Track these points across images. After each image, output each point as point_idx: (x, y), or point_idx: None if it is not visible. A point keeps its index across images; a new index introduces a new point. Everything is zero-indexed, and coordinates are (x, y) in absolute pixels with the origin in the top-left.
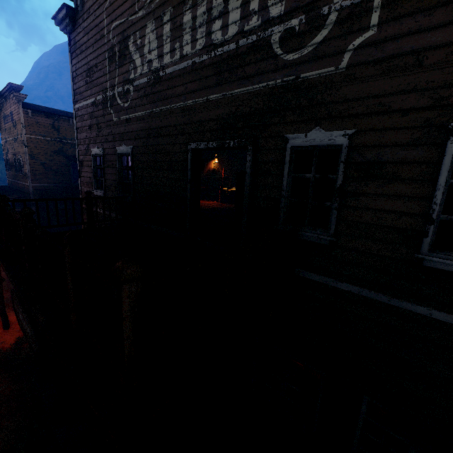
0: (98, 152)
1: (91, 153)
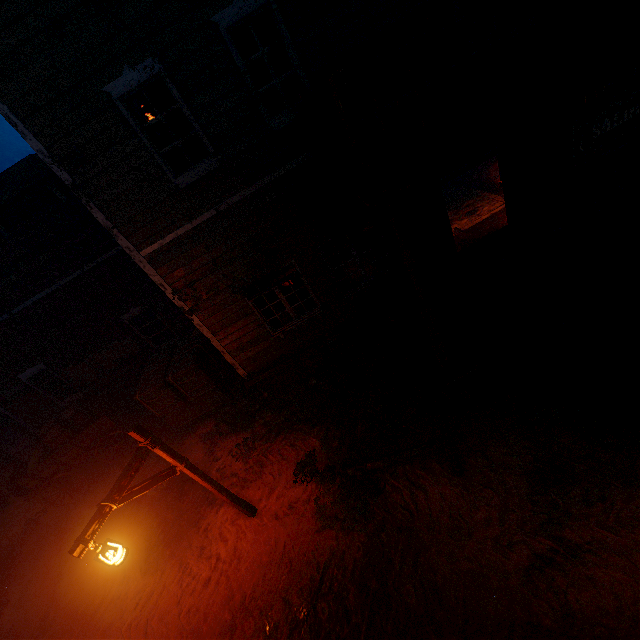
0: (141, 77)
1: (113, 99)
